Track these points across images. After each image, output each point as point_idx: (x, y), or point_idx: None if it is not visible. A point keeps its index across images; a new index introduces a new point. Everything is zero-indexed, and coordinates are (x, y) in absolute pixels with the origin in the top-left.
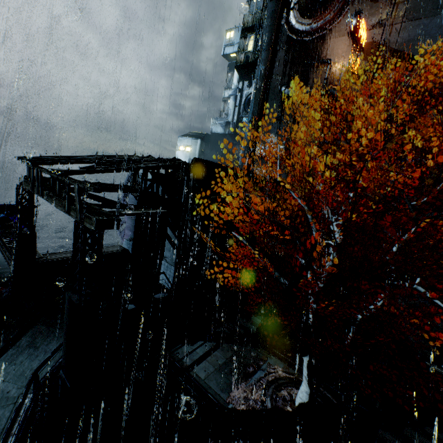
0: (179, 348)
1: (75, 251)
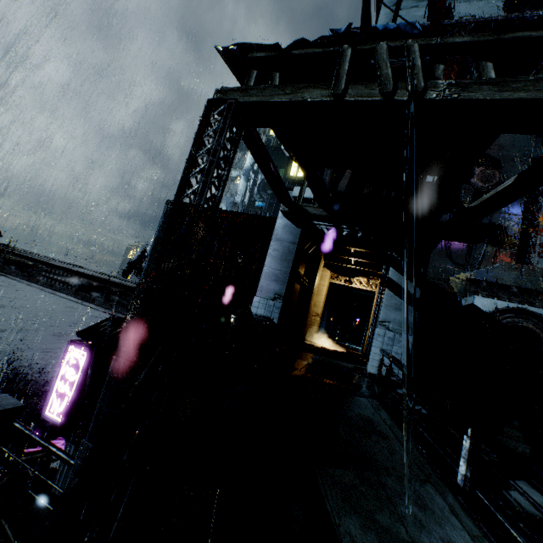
0: (515, 498)
1: None
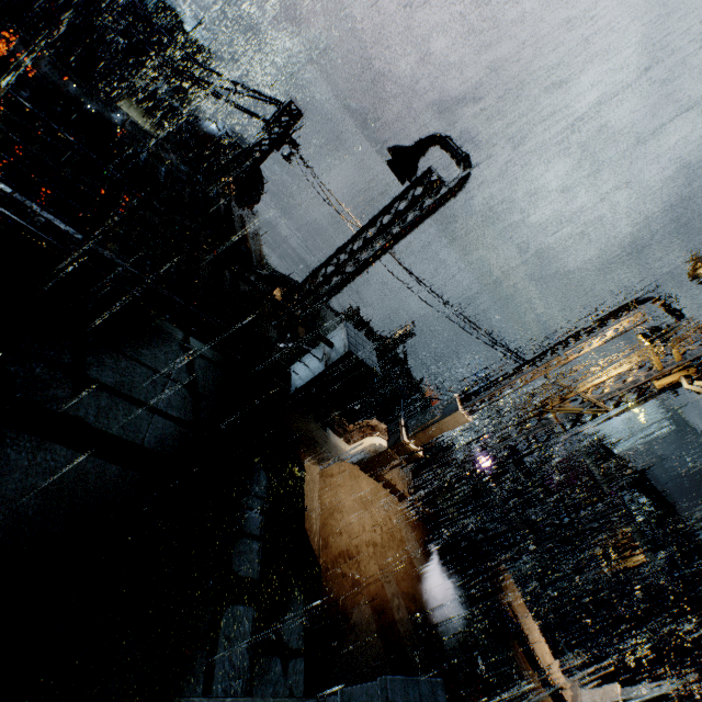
0: (566, 648)
1: (630, 571)
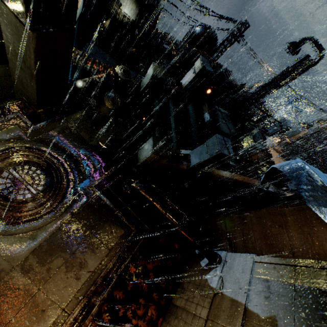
0: None
1: None
